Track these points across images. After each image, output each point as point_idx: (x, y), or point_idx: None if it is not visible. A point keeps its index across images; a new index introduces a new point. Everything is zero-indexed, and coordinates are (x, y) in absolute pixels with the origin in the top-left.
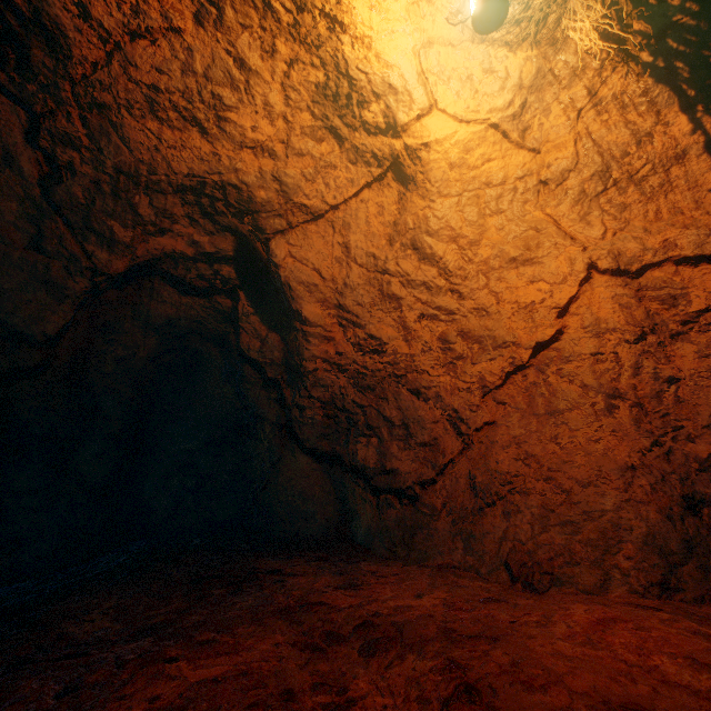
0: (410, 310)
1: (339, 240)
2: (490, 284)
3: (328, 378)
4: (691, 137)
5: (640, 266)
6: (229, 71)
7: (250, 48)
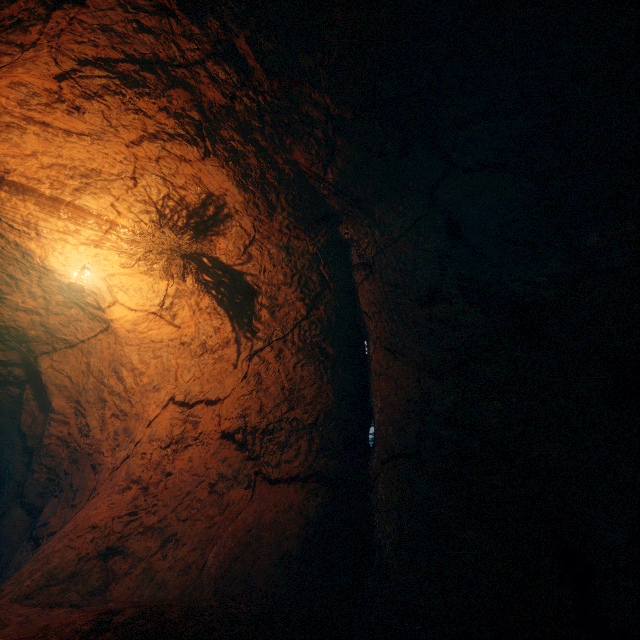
0: (110, 409)
1: (85, 360)
2: (143, 400)
3: (58, 450)
4: (232, 334)
5: (195, 401)
6: (5, 279)
7: (16, 271)
